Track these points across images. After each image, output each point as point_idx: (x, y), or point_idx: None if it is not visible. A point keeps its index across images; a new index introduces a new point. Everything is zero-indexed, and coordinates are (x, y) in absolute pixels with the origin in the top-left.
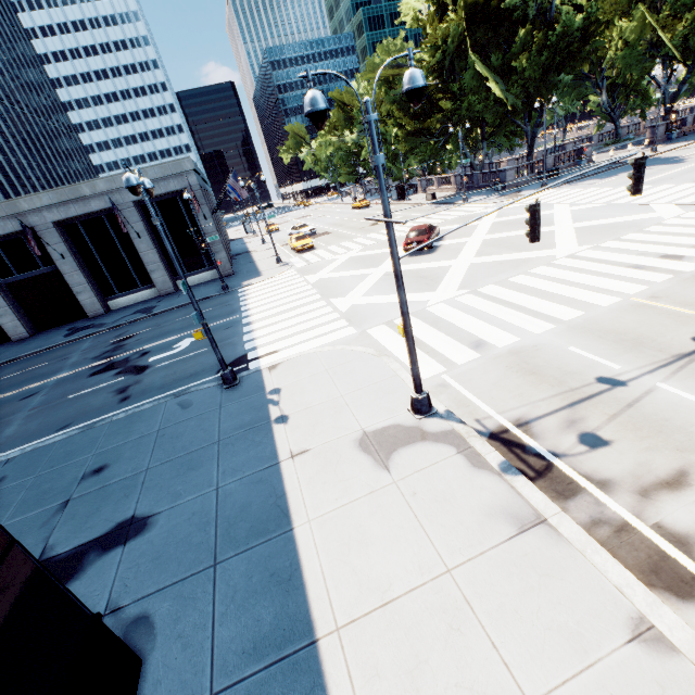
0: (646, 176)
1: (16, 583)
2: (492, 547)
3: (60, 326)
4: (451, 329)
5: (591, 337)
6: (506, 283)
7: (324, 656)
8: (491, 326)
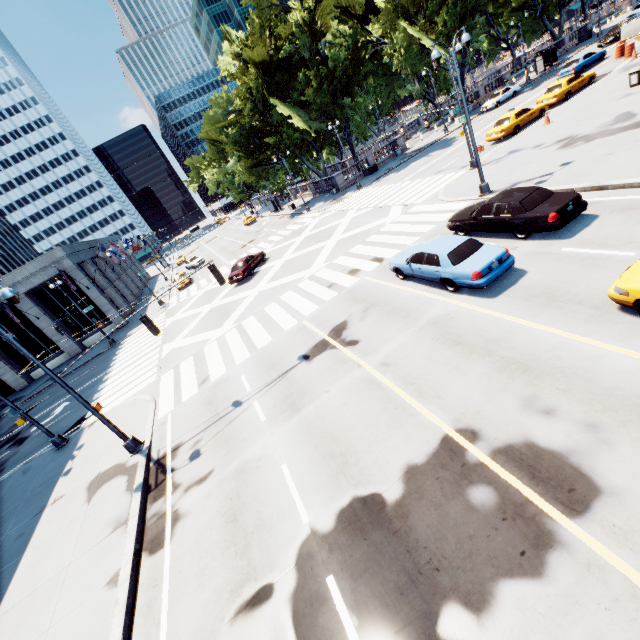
0: (420, 167)
1: None
2: (95, 545)
3: None
4: (202, 367)
5: (258, 363)
6: (260, 313)
7: None
8: (222, 361)
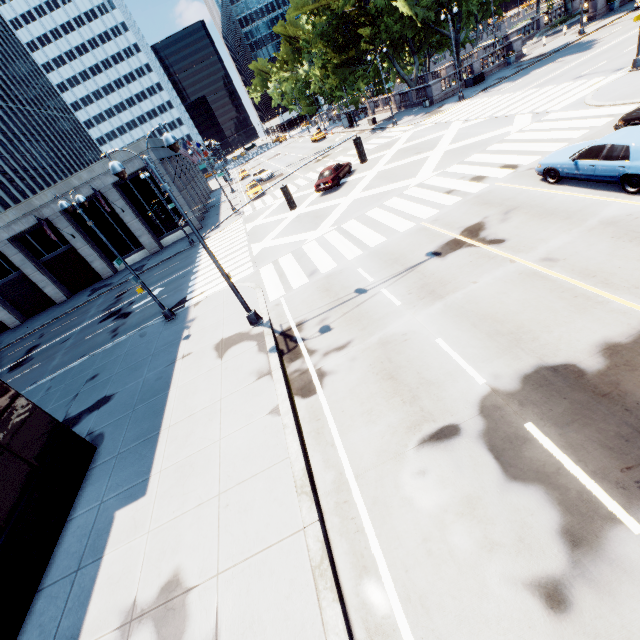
0: (547, 74)
1: (23, 408)
2: (243, 387)
3: (86, 288)
4: (306, 262)
5: (375, 259)
6: (362, 218)
7: (161, 436)
8: (329, 257)
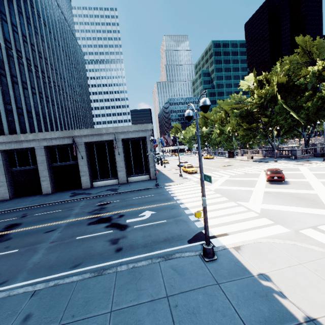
0: None
1: None
2: None
3: (67, 190)
4: None
5: None
6: None
7: None
8: None
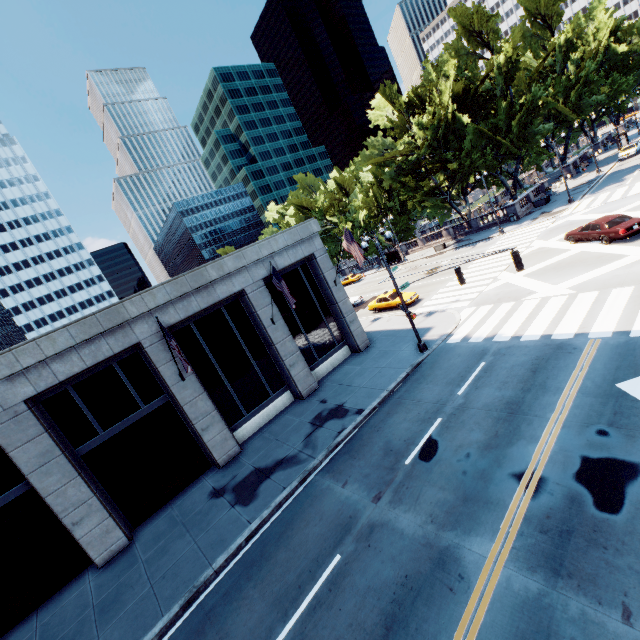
0: None
1: None
2: None
3: (169, 501)
4: None
5: None
6: None
7: None
8: None
